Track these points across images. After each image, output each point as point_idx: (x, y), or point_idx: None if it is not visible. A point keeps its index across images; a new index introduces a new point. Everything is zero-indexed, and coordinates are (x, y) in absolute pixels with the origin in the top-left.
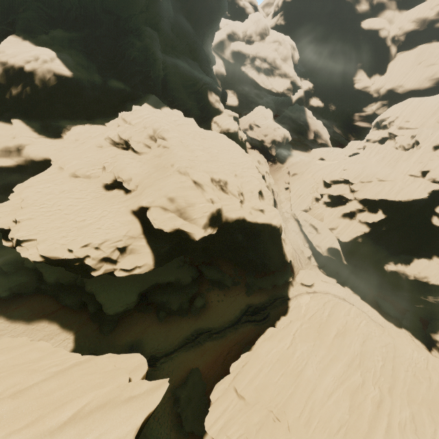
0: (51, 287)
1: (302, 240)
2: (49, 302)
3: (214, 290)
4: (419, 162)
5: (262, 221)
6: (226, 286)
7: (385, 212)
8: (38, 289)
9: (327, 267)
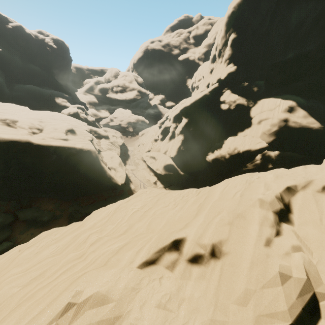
0: None
1: (148, 172)
2: None
3: (29, 230)
4: (204, 83)
5: (58, 143)
6: (44, 222)
7: (187, 117)
8: None
9: (173, 185)
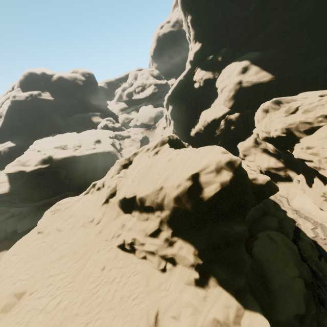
0: (10, 234)
1: None
2: (9, 241)
3: None
4: None
5: (89, 152)
6: None
7: (171, 105)
8: (5, 237)
9: None
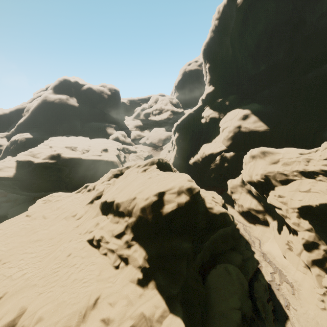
0: (0, 218)
1: None
2: None
3: None
4: None
5: (94, 158)
6: None
7: (178, 132)
8: None
9: None
